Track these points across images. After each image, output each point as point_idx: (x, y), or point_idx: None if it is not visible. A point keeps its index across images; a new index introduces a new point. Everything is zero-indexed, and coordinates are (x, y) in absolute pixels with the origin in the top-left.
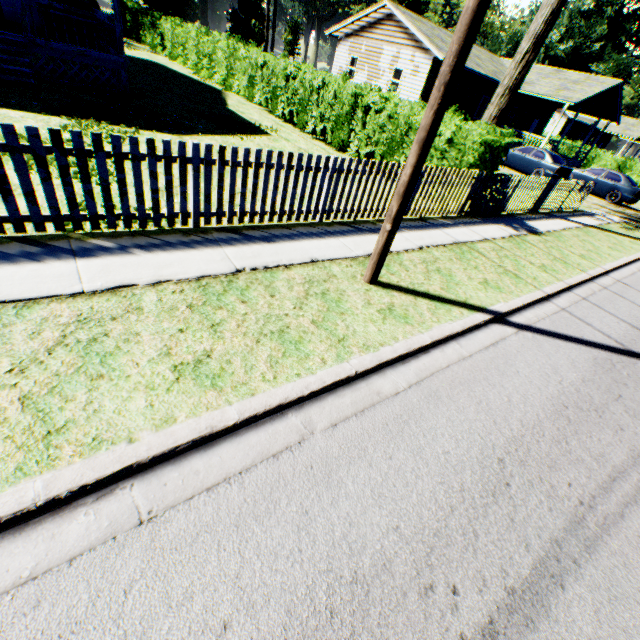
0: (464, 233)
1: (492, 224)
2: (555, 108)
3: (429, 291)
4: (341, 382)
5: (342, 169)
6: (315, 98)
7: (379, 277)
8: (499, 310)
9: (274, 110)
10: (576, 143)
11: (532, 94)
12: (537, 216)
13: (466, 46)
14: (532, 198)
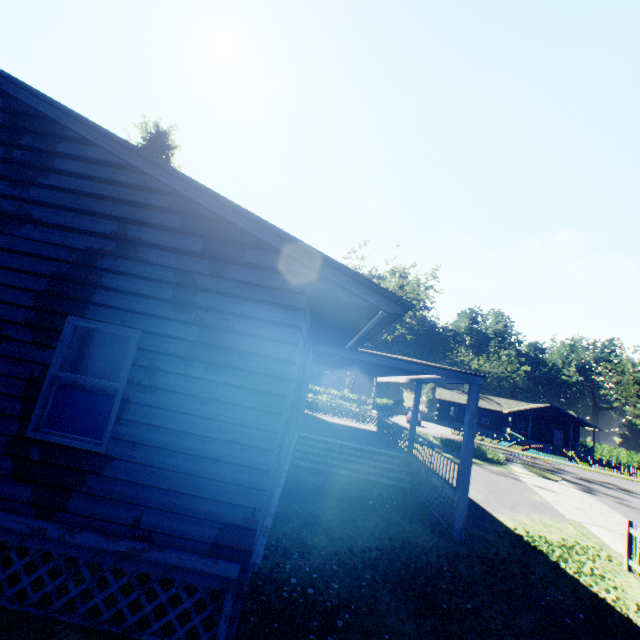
0: None
1: None
2: None
3: None
4: None
5: None
6: None
7: None
8: None
9: None
10: None
11: None
12: None
13: None
14: None
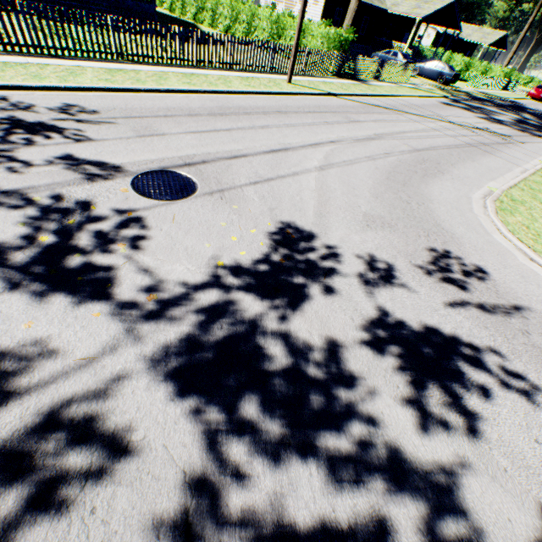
0: (330, 81)
1: (346, 80)
2: (420, 23)
3: (309, 87)
4: (281, 94)
5: (276, 48)
6: (256, 23)
7: (292, 83)
8: (332, 93)
9: (231, 33)
10: (438, 50)
11: (396, 13)
12: (375, 81)
13: (306, 1)
14: (372, 71)
